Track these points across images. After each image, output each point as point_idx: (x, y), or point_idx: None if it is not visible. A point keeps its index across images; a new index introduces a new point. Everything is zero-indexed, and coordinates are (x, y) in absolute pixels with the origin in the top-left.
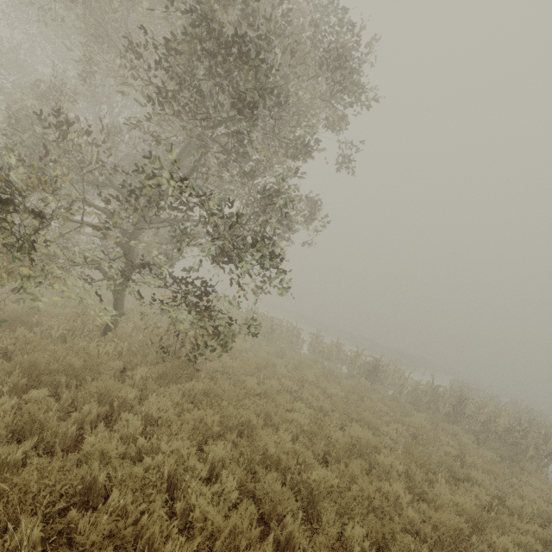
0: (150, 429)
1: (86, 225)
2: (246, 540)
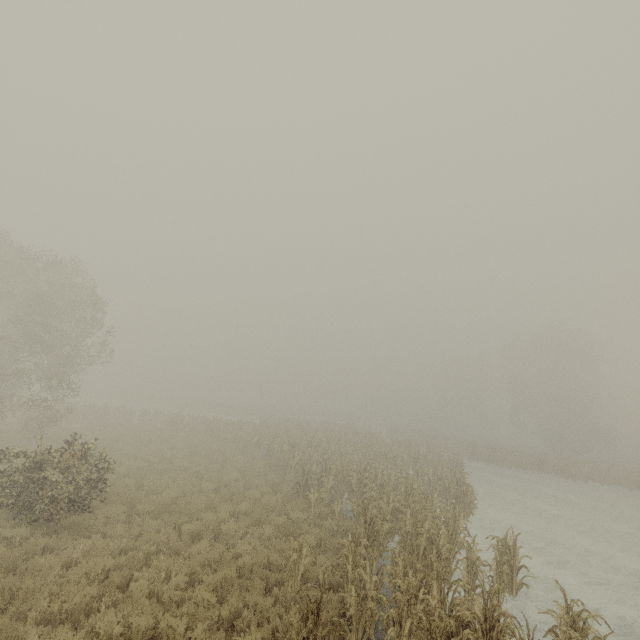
0: None
1: None
2: None
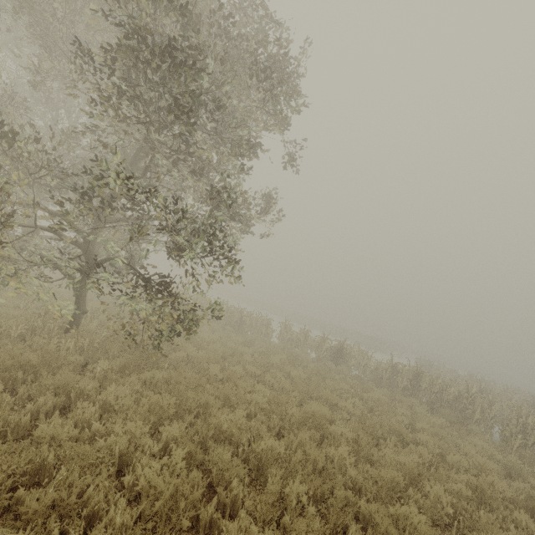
0: (108, 416)
1: (41, 227)
2: (188, 502)
